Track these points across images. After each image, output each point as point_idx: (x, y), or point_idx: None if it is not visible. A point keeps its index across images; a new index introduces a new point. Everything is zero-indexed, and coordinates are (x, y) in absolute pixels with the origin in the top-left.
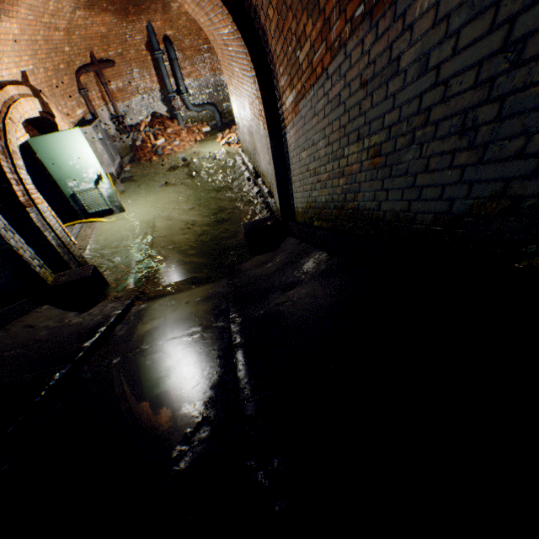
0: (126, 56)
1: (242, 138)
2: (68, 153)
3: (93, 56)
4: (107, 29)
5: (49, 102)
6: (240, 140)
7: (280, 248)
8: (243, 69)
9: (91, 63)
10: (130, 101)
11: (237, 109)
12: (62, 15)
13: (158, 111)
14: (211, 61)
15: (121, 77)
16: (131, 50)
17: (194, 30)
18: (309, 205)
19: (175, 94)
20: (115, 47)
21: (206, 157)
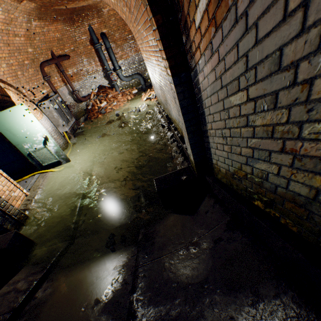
0: (77, 51)
1: (157, 93)
2: (19, 124)
3: (52, 54)
4: (61, 34)
5: (6, 87)
6: (156, 95)
7: (198, 214)
8: (144, 23)
9: (52, 58)
10: (83, 80)
11: (150, 70)
12: (18, 24)
13: (102, 84)
14: (135, 45)
15: (75, 65)
16: (80, 46)
17: (121, 26)
18: (243, 173)
19: (112, 71)
20: (69, 46)
21: (133, 110)
